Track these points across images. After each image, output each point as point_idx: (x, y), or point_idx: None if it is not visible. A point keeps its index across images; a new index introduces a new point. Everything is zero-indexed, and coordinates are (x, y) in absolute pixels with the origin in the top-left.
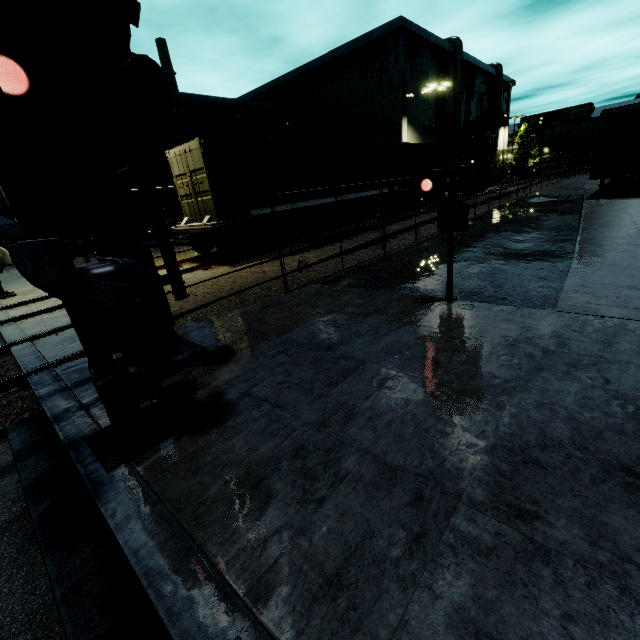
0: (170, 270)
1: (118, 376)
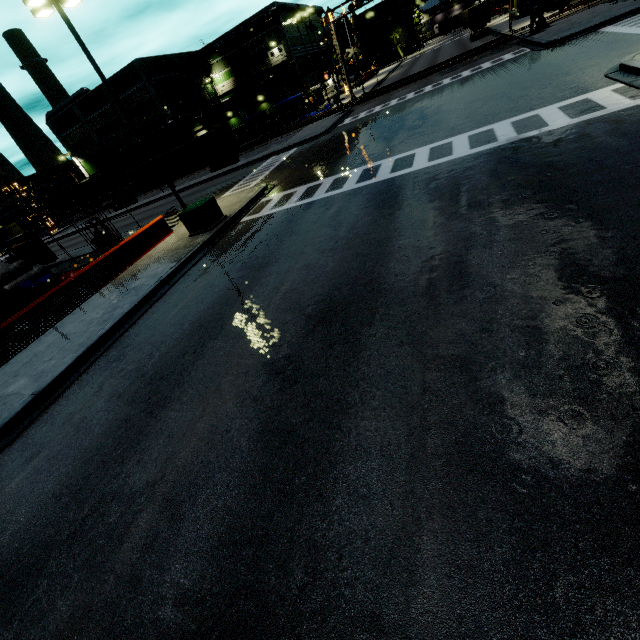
0: (548, 7)
1: (532, 24)
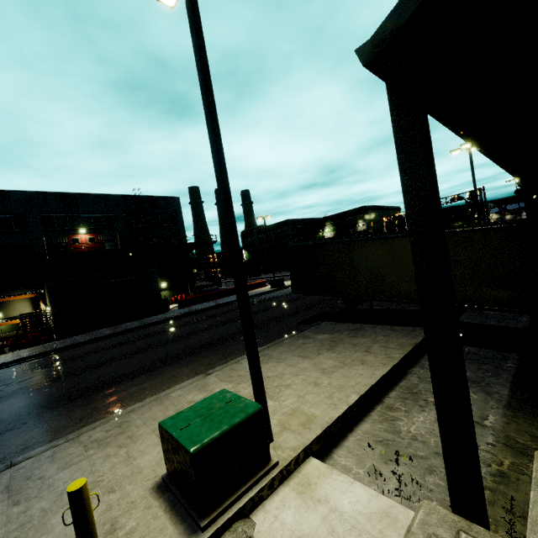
0: None
1: None
